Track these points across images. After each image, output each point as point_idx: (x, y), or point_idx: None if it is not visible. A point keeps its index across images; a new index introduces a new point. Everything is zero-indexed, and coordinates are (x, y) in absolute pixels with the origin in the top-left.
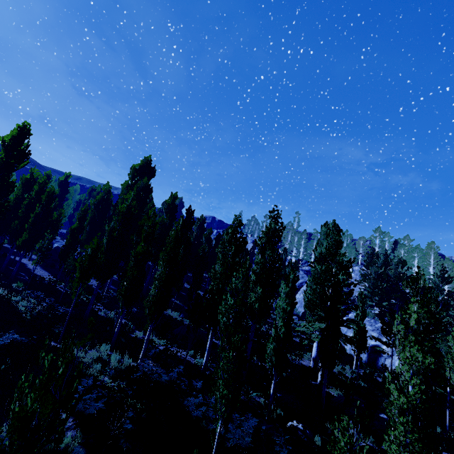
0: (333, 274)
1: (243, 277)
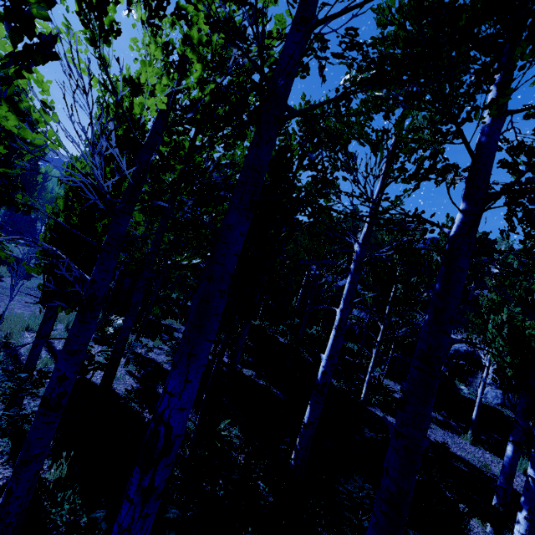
0: None
1: None
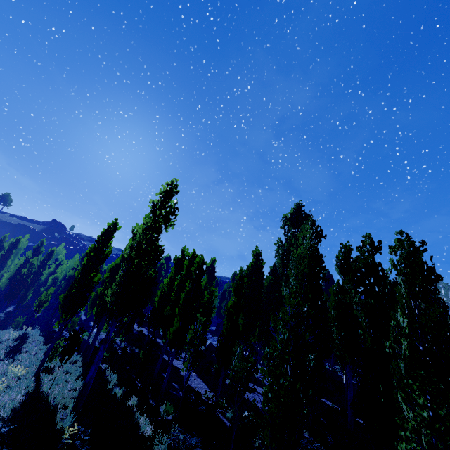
0: None
1: None
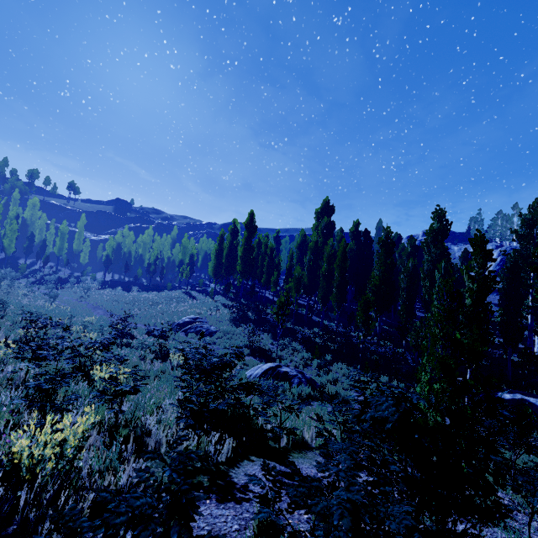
0: (524, 257)
1: (382, 268)
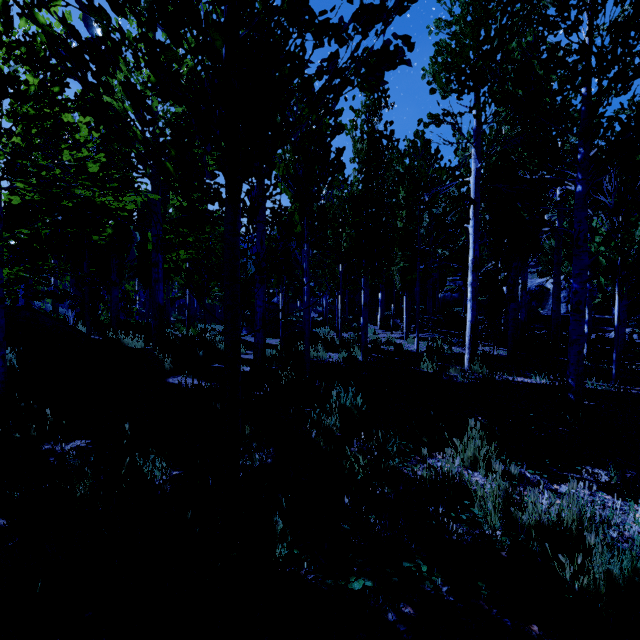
0: None
1: None
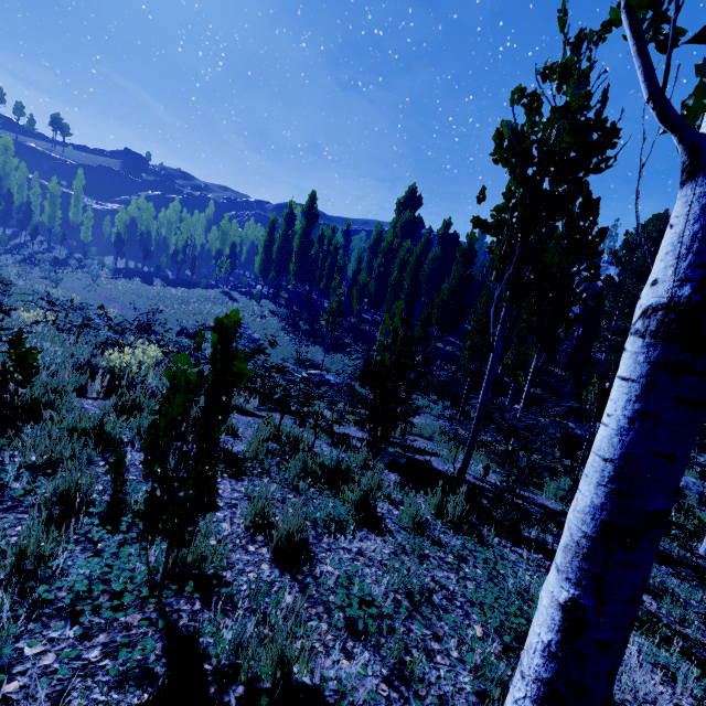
0: (615, 284)
1: (455, 281)
